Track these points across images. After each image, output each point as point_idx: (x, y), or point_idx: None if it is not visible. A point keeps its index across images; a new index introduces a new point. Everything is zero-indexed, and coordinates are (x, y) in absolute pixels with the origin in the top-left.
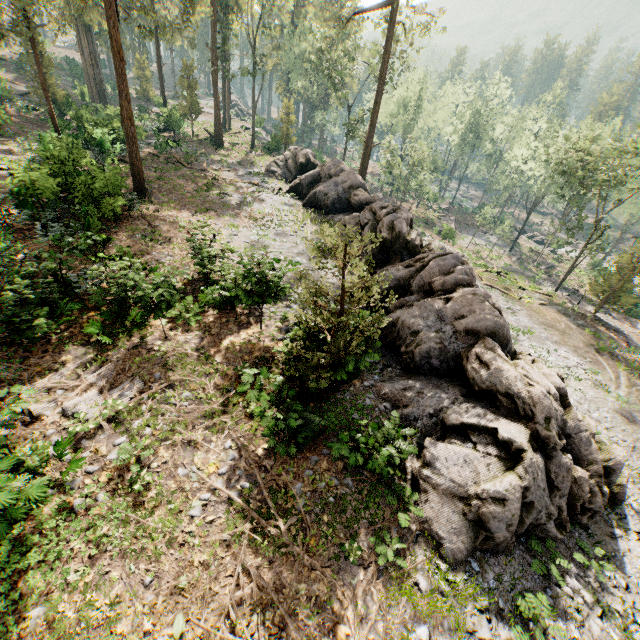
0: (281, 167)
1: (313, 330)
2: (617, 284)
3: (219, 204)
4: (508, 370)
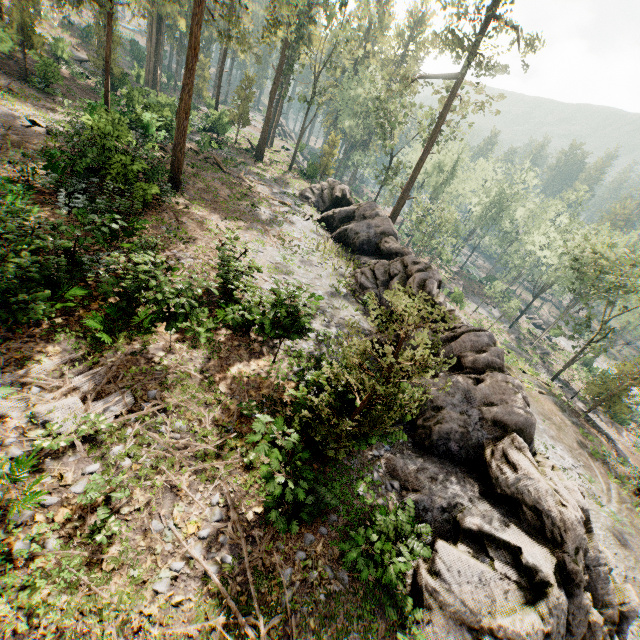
0: (316, 195)
1: (342, 387)
2: (615, 390)
3: (250, 216)
4: (538, 480)
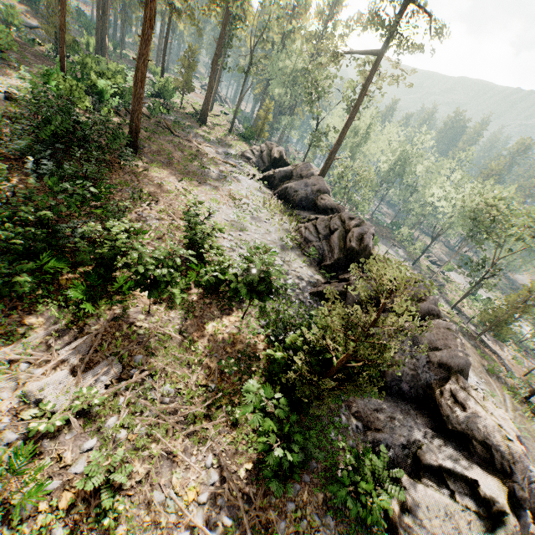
0: (256, 156)
1: (319, 347)
2: (502, 316)
3: (203, 177)
4: (485, 417)
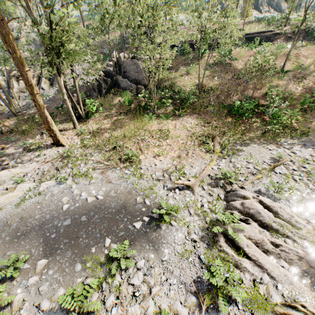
0: None
1: None
2: None
3: None
4: None
